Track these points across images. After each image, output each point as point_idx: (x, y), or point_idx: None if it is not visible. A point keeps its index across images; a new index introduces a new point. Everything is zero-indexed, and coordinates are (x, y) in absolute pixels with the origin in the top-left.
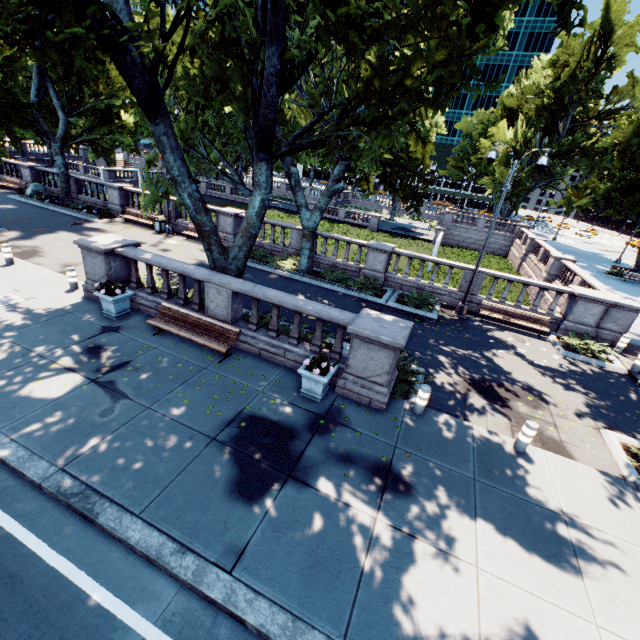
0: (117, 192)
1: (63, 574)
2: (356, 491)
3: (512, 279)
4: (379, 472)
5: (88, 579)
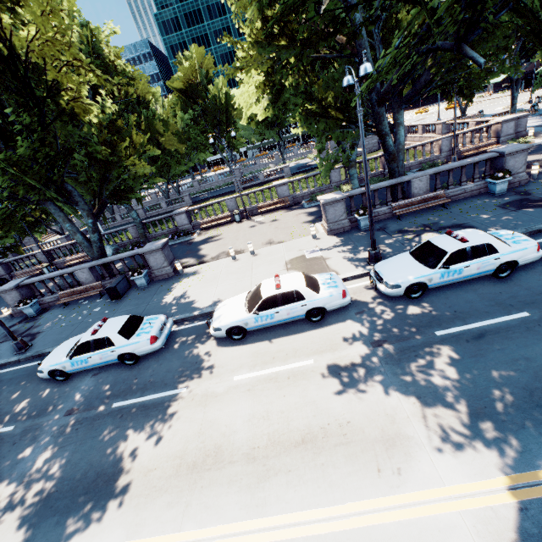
0: (184, 215)
1: None
2: None
3: (466, 132)
4: None
5: None
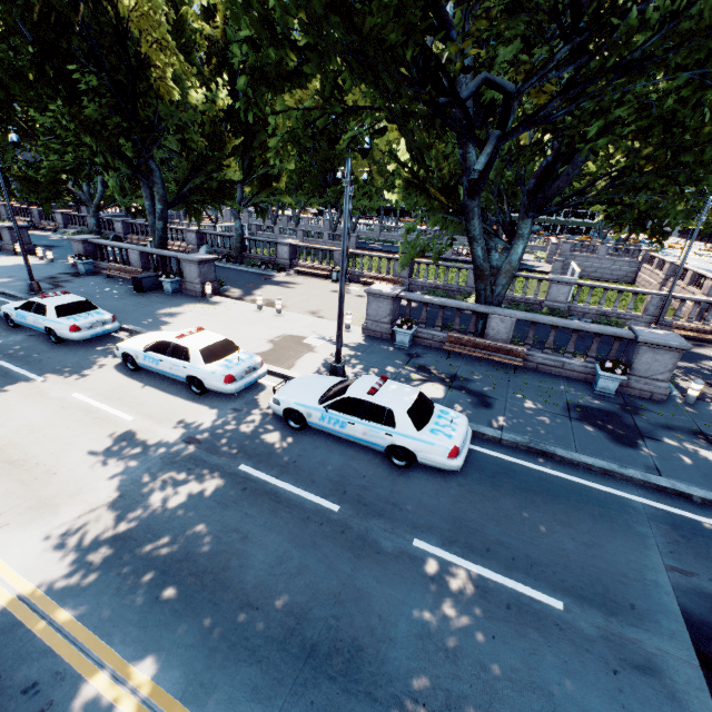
0: (287, 248)
1: (564, 478)
2: (693, 444)
3: (701, 300)
4: (698, 435)
5: (580, 480)
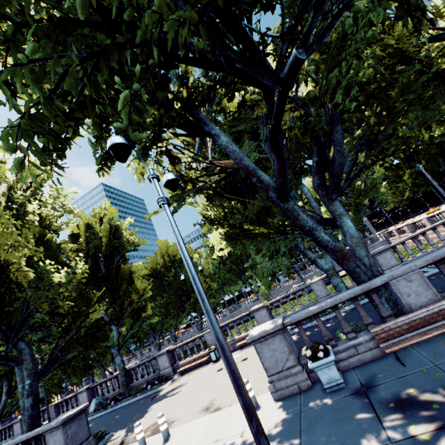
0: (165, 356)
1: None
2: None
3: None
4: None
5: None
